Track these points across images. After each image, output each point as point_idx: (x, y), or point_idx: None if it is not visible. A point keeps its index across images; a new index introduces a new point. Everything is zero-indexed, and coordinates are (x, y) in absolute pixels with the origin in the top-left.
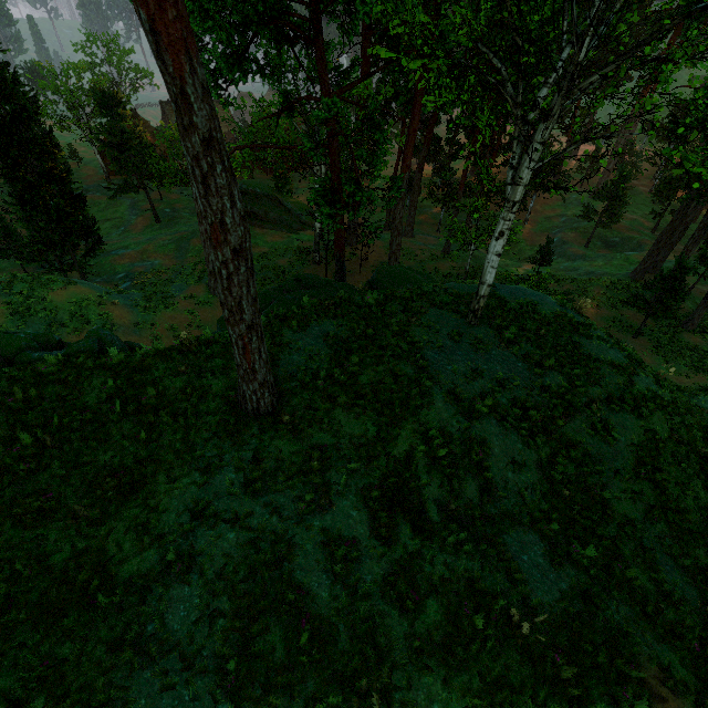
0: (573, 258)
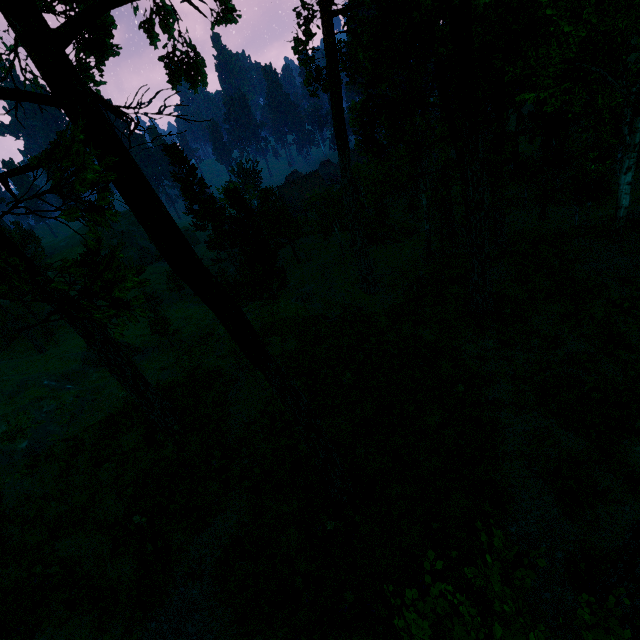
0: None
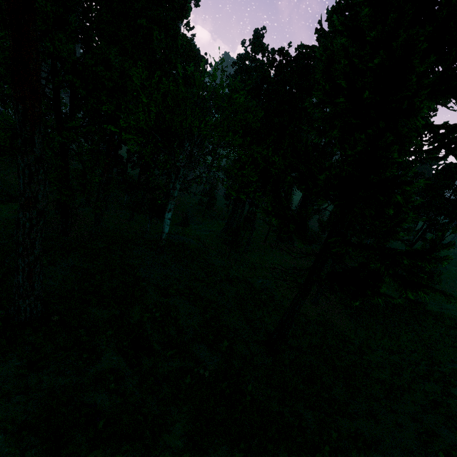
0: (198, 223)
